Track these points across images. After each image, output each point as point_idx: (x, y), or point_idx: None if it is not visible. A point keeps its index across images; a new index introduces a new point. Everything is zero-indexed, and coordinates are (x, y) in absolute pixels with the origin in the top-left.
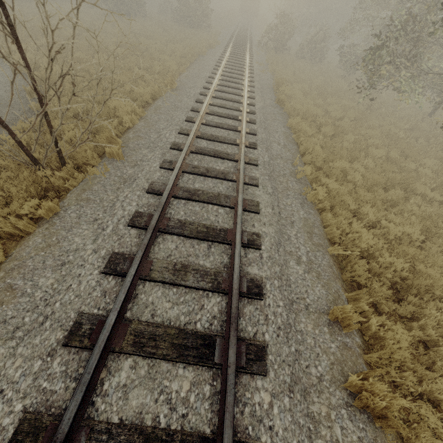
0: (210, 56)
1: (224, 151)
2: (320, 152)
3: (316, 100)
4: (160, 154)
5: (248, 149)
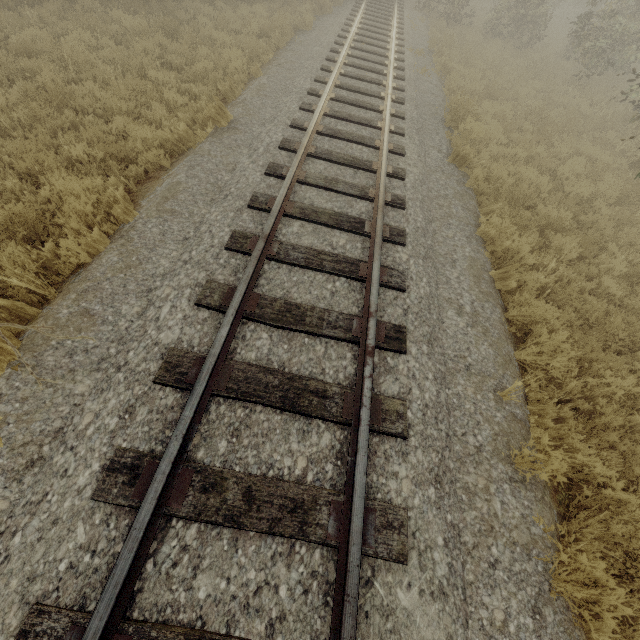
0: (320, 33)
1: (314, 382)
2: (565, 345)
3: (533, 147)
4: (118, 411)
5: (383, 353)
